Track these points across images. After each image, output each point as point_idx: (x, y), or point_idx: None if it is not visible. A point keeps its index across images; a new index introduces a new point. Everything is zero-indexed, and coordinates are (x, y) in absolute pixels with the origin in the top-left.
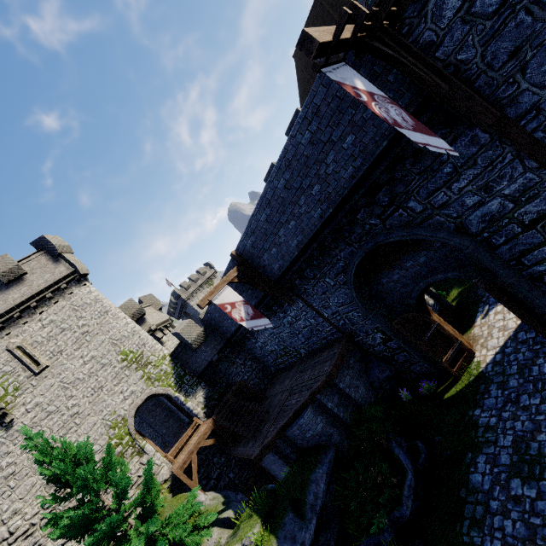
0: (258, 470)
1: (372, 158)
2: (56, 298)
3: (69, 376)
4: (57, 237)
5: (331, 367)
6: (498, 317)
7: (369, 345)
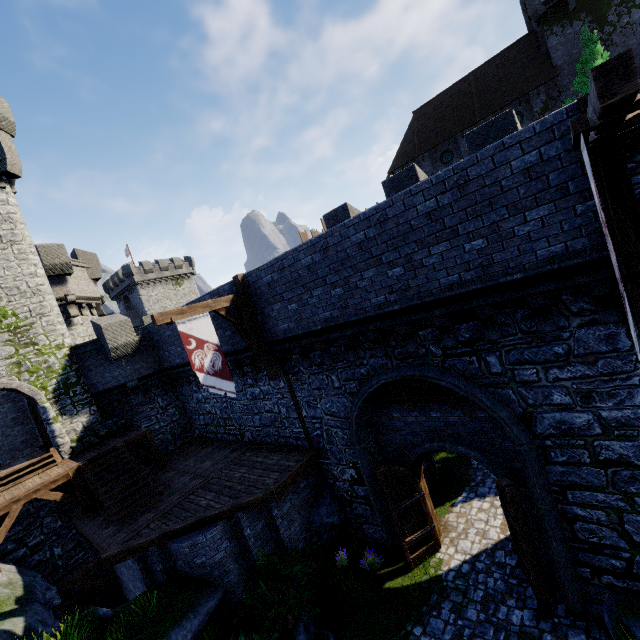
0: (101, 561)
1: (490, 282)
2: None
3: None
4: (3, 101)
5: (277, 484)
6: (481, 516)
7: (333, 475)
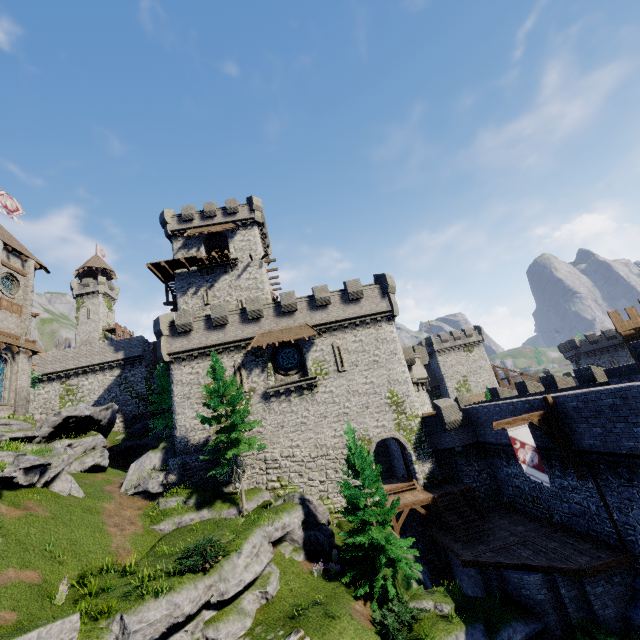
0: (446, 566)
1: None
2: (370, 324)
3: (354, 386)
4: (391, 277)
5: (588, 565)
6: None
7: None
